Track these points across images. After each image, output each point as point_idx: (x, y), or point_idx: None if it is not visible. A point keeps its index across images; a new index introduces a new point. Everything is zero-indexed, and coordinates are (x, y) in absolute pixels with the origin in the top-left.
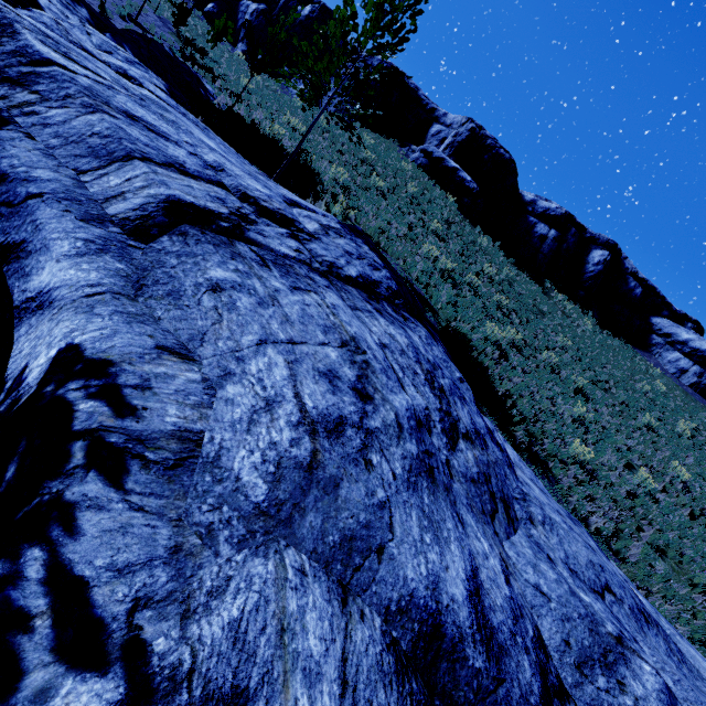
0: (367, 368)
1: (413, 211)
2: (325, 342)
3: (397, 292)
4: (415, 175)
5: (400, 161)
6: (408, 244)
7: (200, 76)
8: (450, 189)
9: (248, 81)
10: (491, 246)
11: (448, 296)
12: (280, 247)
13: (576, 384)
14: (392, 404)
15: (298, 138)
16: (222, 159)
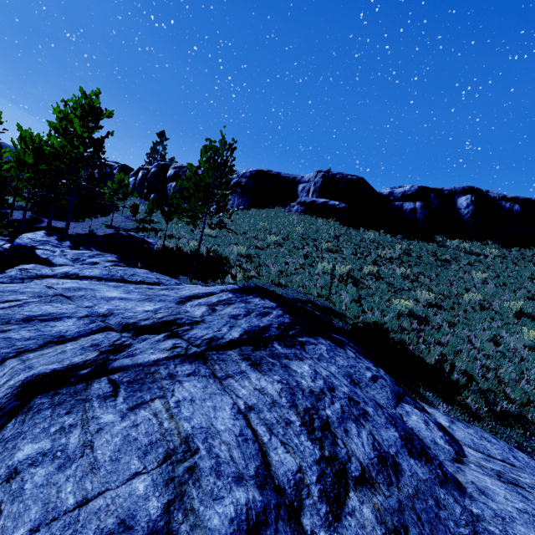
0: (189, 479)
1: (305, 243)
2: (139, 470)
3: (291, 323)
4: (300, 220)
5: (287, 216)
6: (306, 270)
7: (146, 236)
8: (328, 215)
9: (166, 228)
10: (377, 235)
11: (349, 295)
12: (150, 356)
13: (512, 309)
14: (205, 527)
15: (211, 240)
16: (117, 303)
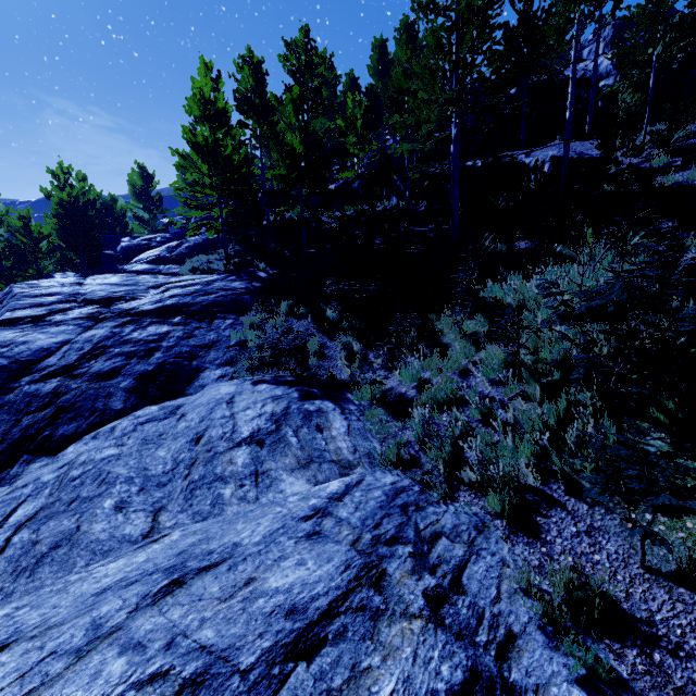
0: None
1: None
2: None
3: None
4: None
5: None
6: None
7: None
8: None
9: None
10: None
11: None
12: None
13: None
14: None
15: None
16: None
